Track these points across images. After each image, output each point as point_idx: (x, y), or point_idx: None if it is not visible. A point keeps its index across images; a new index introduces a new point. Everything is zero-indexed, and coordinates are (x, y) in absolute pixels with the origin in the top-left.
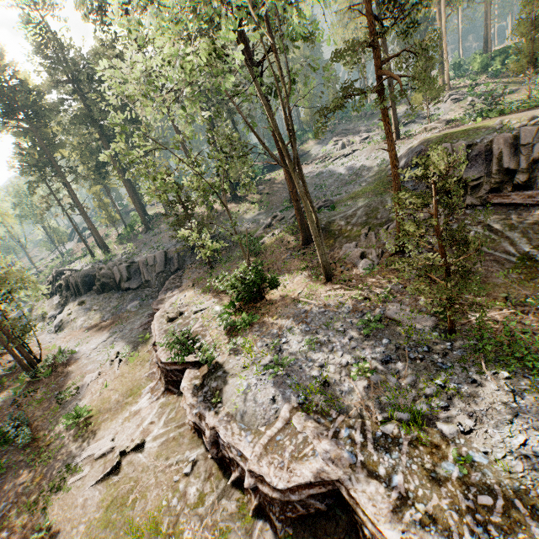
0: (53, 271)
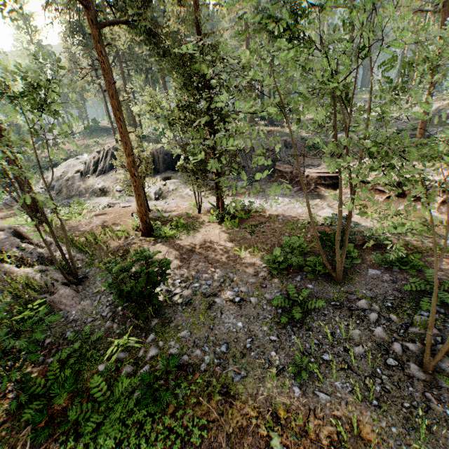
0: (105, 147)
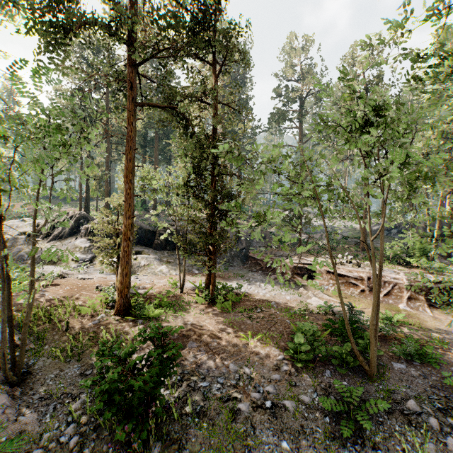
0: (70, 212)
